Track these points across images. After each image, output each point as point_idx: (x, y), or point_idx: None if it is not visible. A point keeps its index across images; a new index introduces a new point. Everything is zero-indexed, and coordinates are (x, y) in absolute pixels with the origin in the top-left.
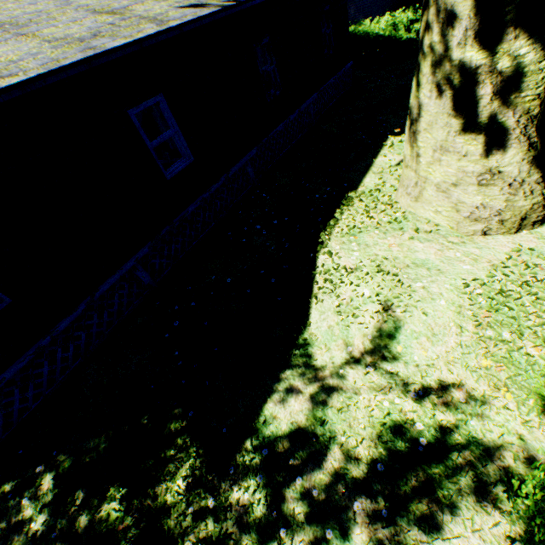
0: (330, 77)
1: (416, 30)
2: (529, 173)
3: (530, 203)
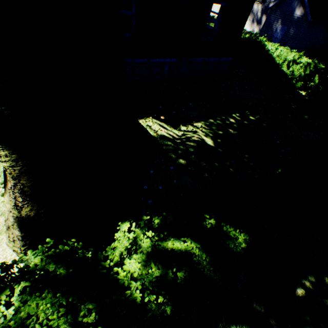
0: (201, 56)
1: (292, 70)
2: (14, 225)
3: (13, 247)
